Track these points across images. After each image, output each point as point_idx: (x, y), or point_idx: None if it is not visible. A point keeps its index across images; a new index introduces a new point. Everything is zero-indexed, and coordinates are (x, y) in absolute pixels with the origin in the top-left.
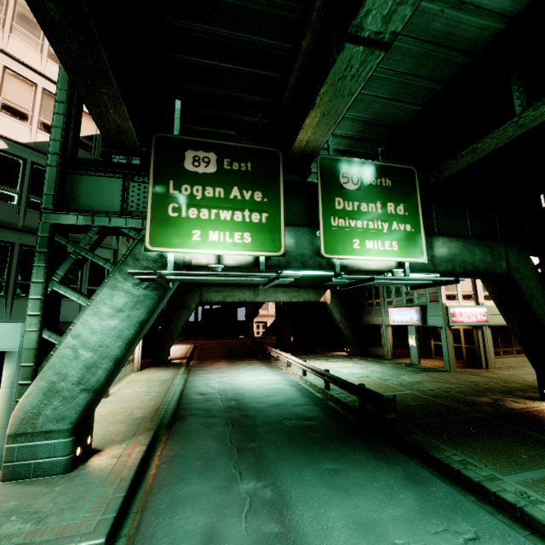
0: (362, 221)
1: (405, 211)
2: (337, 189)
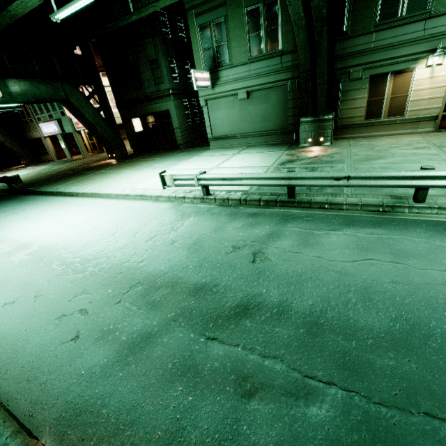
0: None
1: None
2: None
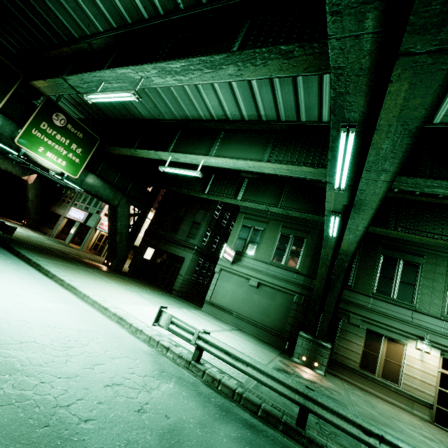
0: (52, 142)
1: (81, 153)
2: (48, 119)
